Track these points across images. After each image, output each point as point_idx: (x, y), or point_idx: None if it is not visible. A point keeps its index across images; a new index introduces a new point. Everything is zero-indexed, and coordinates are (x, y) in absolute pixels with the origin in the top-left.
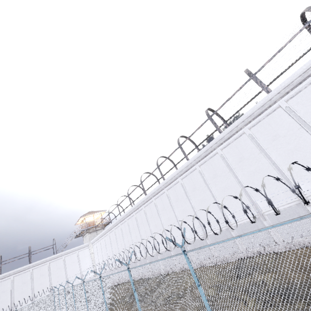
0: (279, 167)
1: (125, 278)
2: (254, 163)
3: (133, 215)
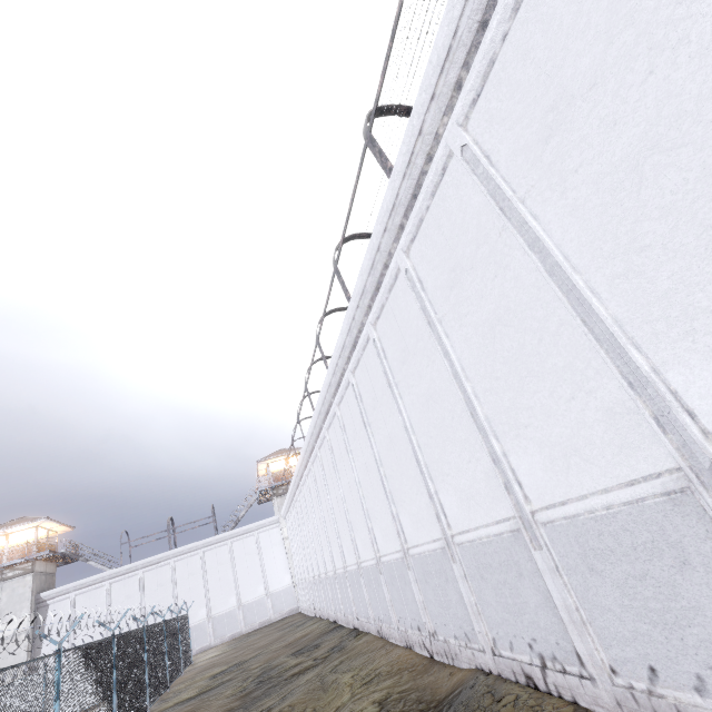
0: (574, 281)
1: (320, 608)
2: (490, 283)
3: (310, 466)
